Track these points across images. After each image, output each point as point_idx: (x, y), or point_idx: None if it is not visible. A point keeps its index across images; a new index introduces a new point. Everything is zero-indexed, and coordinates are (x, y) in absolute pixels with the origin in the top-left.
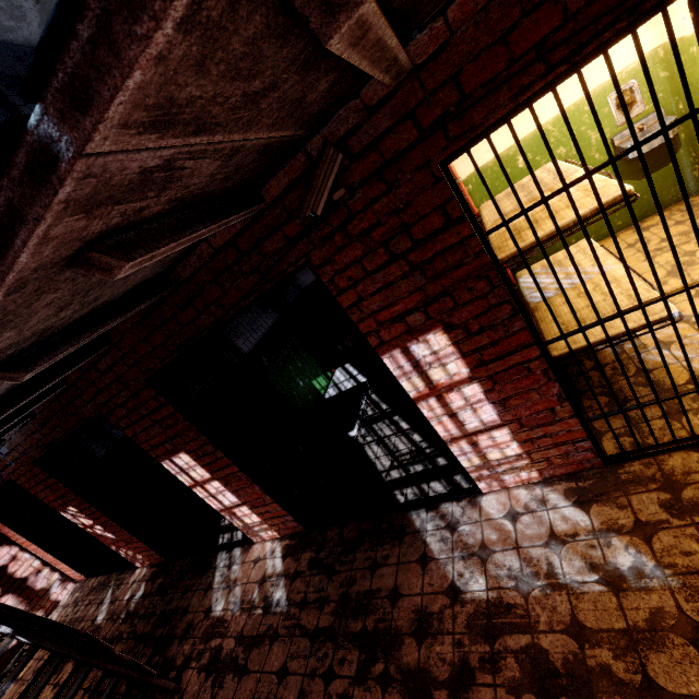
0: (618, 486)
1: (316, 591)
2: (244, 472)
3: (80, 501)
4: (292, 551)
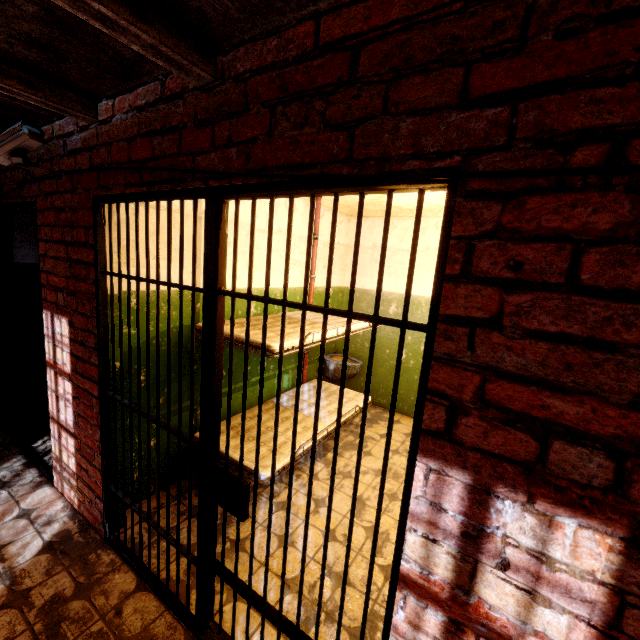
0: (77, 558)
1: None
2: None
3: None
4: None
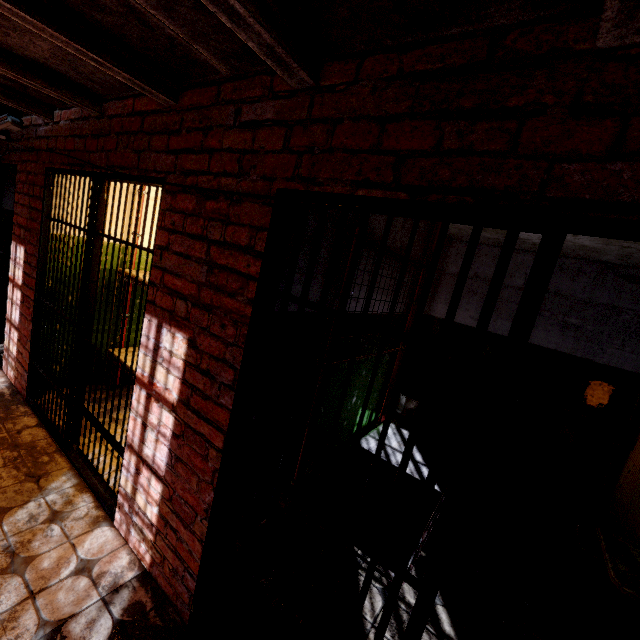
0: (3, 406)
1: None
2: None
3: None
4: None
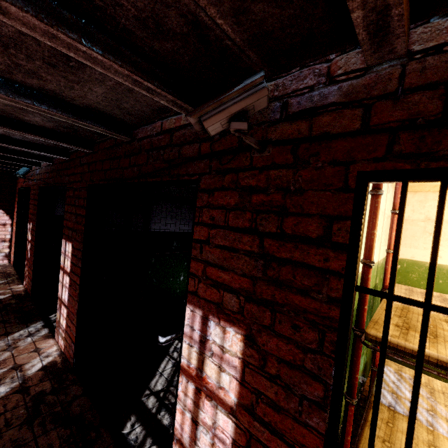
0: None
1: (7, 420)
2: (80, 288)
3: (35, 224)
4: (50, 369)
